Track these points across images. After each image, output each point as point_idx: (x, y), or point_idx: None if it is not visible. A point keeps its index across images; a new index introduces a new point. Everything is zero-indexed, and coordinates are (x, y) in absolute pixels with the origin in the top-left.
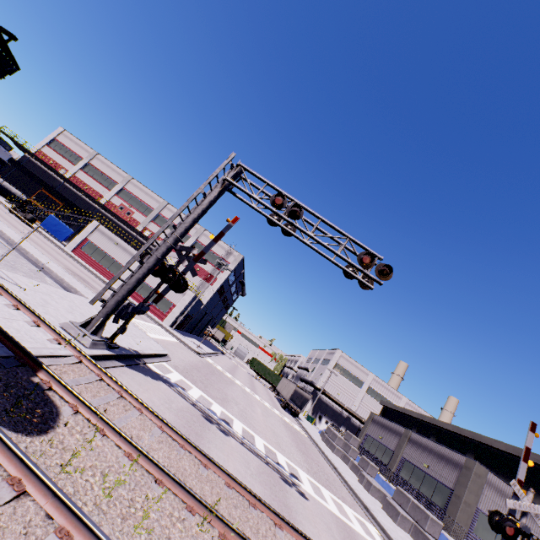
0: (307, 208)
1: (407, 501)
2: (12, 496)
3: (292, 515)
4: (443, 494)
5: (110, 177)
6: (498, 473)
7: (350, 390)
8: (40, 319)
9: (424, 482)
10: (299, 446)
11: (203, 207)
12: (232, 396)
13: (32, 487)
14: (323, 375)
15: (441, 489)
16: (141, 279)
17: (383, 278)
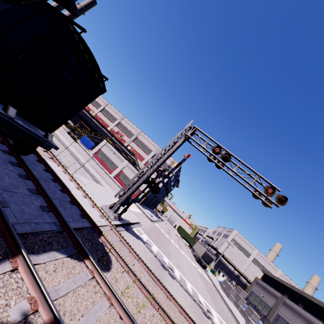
0: (233, 155)
1: None
2: (109, 305)
3: None
4: None
5: (114, 116)
6: None
7: (241, 257)
8: (94, 204)
9: None
10: (209, 291)
11: (173, 150)
12: (171, 251)
13: (114, 301)
14: (223, 244)
15: None
16: (139, 186)
17: (280, 204)
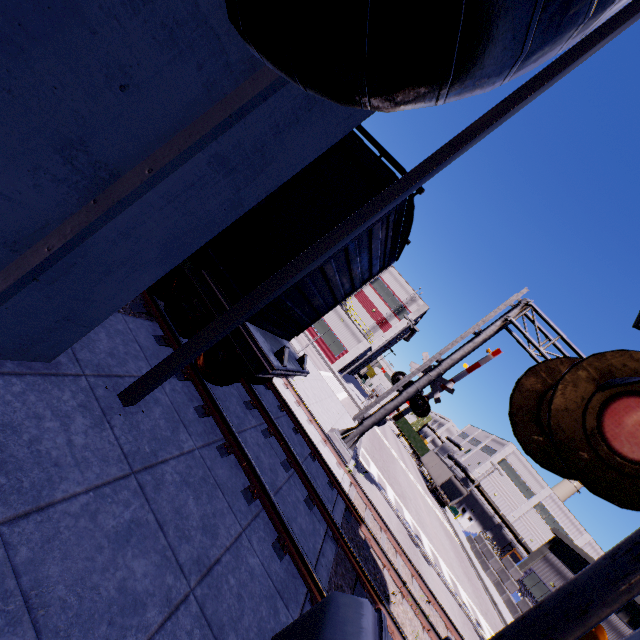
0: None
1: None
2: None
3: None
4: None
5: None
6: None
7: (512, 496)
8: (326, 437)
9: None
10: (462, 565)
11: (475, 346)
12: (403, 487)
13: None
14: (482, 465)
15: None
16: (397, 407)
17: None
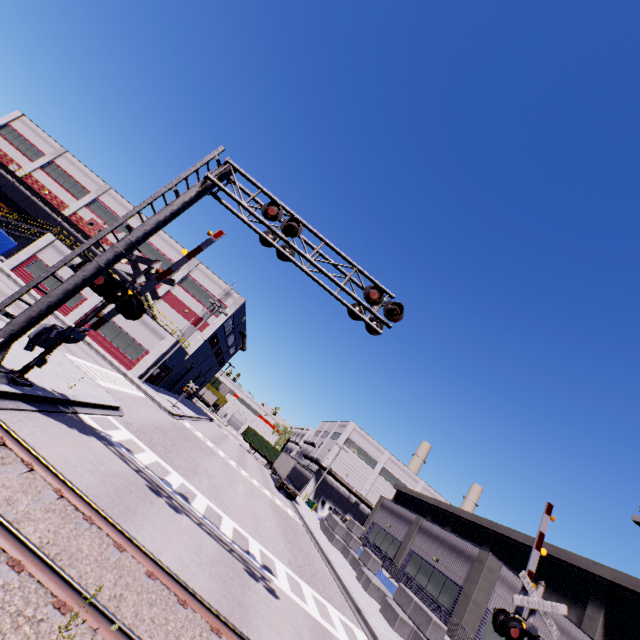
0: (309, 226)
1: (409, 601)
2: None
3: (247, 618)
4: (451, 593)
5: (81, 183)
6: (514, 569)
7: (361, 470)
8: None
9: (432, 578)
10: (287, 534)
11: (173, 209)
12: (206, 468)
13: None
14: (331, 451)
15: (450, 587)
16: (71, 292)
17: (392, 319)
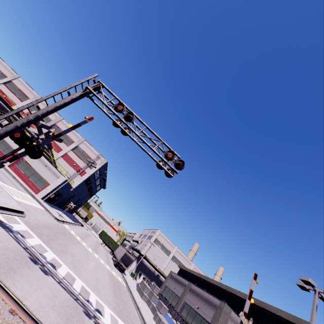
0: (139, 118)
1: None
2: None
3: None
4: None
5: (25, 94)
6: (238, 313)
7: (162, 257)
8: None
9: (195, 318)
10: (115, 291)
11: (66, 101)
12: (72, 251)
13: None
14: (147, 245)
15: (204, 323)
16: None
17: (178, 168)
